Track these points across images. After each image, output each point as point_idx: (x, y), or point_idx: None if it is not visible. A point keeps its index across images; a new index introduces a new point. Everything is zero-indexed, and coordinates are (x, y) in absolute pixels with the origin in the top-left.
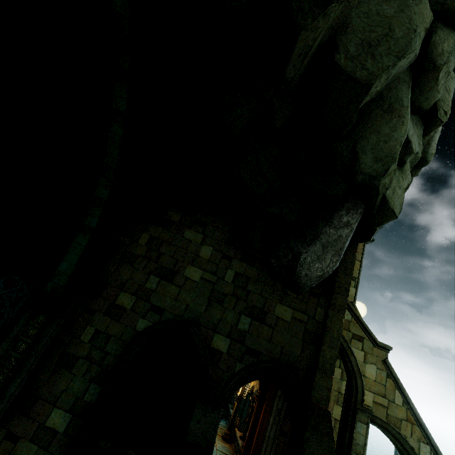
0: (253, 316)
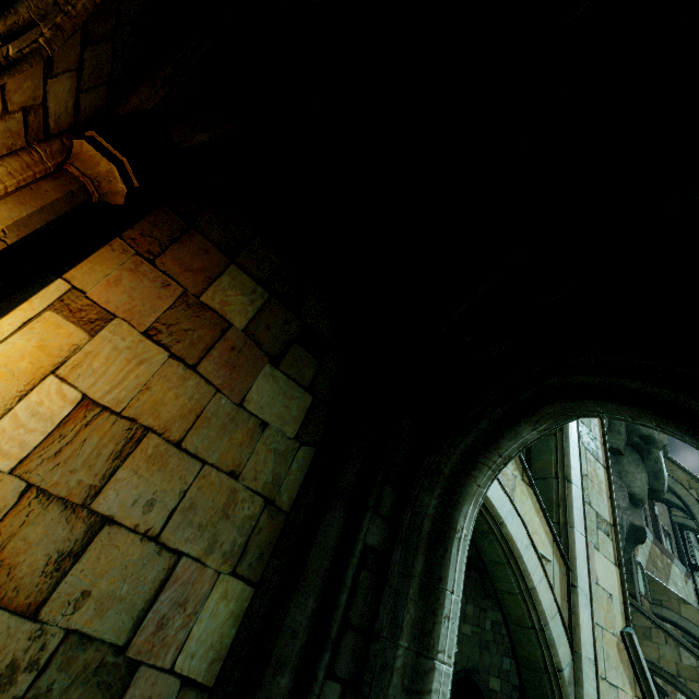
0: (511, 656)
